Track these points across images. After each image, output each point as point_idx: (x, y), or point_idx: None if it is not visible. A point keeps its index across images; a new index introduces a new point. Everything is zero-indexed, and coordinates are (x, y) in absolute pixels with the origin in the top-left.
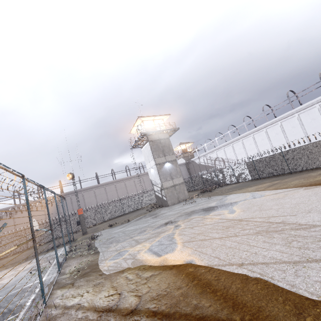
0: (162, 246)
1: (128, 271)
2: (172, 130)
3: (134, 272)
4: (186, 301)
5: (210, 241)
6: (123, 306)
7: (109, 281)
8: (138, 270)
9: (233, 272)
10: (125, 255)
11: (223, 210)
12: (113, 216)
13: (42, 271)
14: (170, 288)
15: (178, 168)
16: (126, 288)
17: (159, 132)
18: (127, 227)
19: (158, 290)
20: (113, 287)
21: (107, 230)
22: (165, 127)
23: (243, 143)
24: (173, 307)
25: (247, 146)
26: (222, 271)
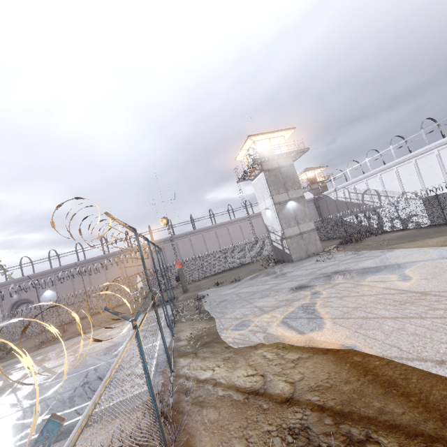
0: (301, 320)
1: (262, 348)
2: (299, 151)
3: (272, 350)
4: (364, 400)
5: (378, 321)
6: (273, 391)
7: (241, 357)
8: (276, 348)
9: (429, 371)
10: (250, 326)
11: (389, 274)
12: (216, 272)
13: (154, 334)
14: (333, 379)
15: (307, 209)
16: (269, 370)
17: (278, 156)
18: (240, 289)
19: (316, 379)
20: (249, 365)
21: (214, 290)
22: (287, 147)
23: (417, 165)
24: (346, 405)
25: (423, 169)
26: (409, 368)
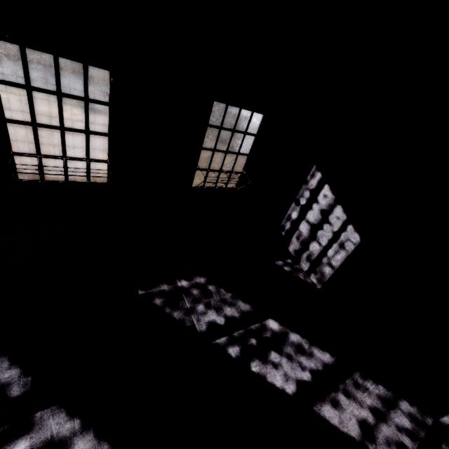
0: None
1: None
2: None
3: None
4: None
5: None
6: None
7: None
8: None
9: None
10: None
11: (79, 111)
12: None
13: None
14: None
15: None
16: None
17: None
18: None
19: None
20: None
21: None
22: None
23: None
24: None
25: None
26: None
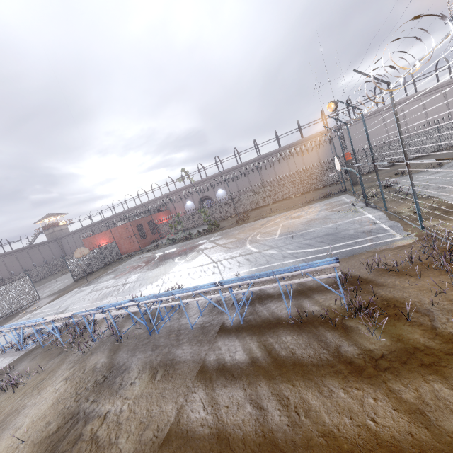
0: None
1: None
2: None
3: None
4: None
5: None
6: None
7: None
8: None
9: None
10: None
11: None
12: (385, 165)
13: (357, 210)
14: None
15: None
16: None
17: None
18: (450, 172)
19: None
20: None
21: (401, 179)
22: None
23: None
24: None
25: None
26: None
